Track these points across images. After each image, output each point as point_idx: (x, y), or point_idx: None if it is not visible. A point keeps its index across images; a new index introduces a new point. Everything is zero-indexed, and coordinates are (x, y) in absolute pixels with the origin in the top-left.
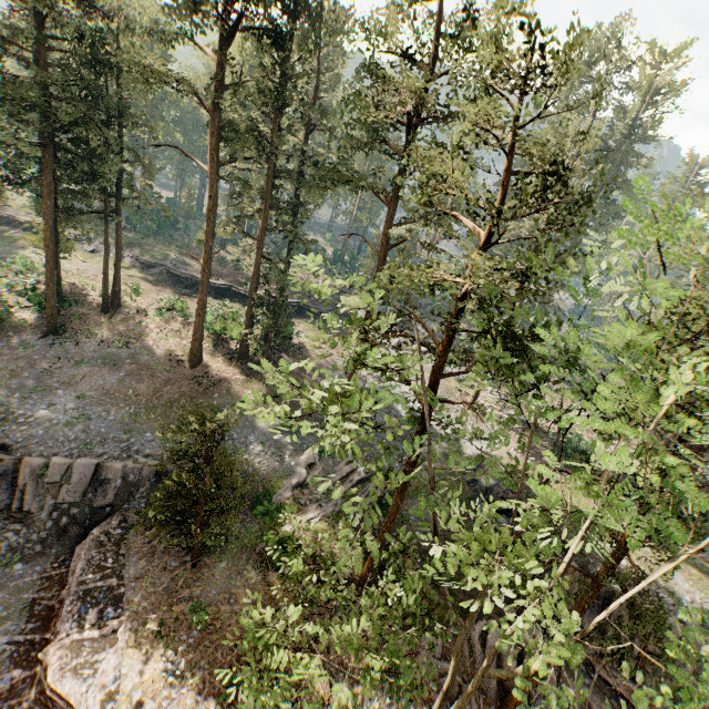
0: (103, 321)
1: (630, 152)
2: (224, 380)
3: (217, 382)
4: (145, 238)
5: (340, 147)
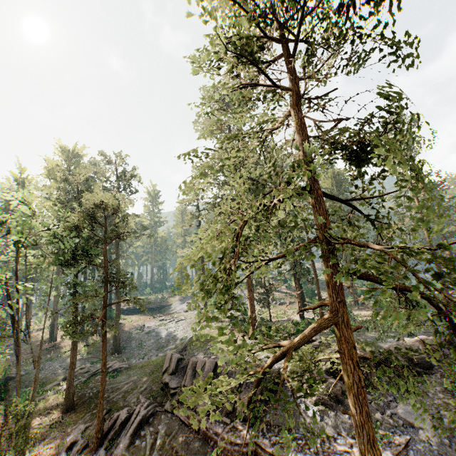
0: None
1: None
2: (63, 346)
3: (58, 347)
4: None
5: None
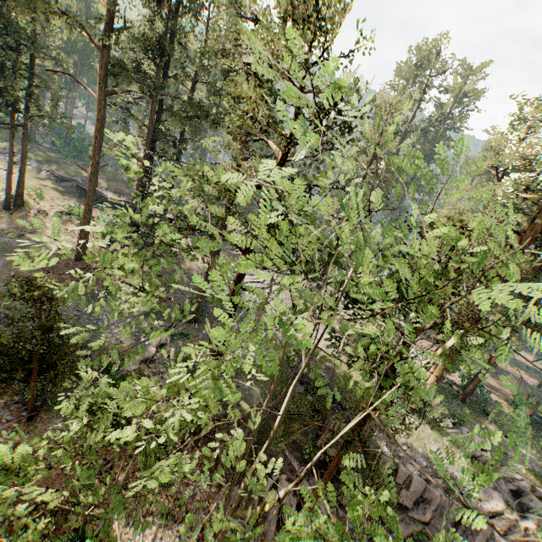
0: (4, 216)
1: (444, 136)
2: None
3: None
4: (66, 159)
5: (208, 93)
